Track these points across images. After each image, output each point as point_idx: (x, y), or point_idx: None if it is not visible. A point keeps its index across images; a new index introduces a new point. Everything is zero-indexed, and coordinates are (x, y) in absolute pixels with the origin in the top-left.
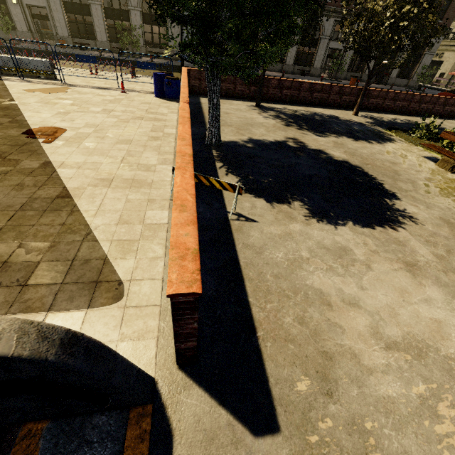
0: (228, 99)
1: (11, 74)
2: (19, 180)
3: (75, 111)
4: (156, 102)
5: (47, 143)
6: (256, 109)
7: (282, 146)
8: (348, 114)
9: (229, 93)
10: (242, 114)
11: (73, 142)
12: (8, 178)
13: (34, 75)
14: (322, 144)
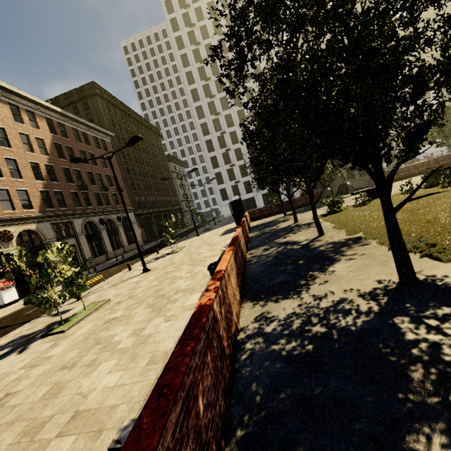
0: None
1: None
2: None
3: None
4: None
5: None
6: None
7: None
8: None
9: None
10: None
11: None
12: None
13: None
14: None
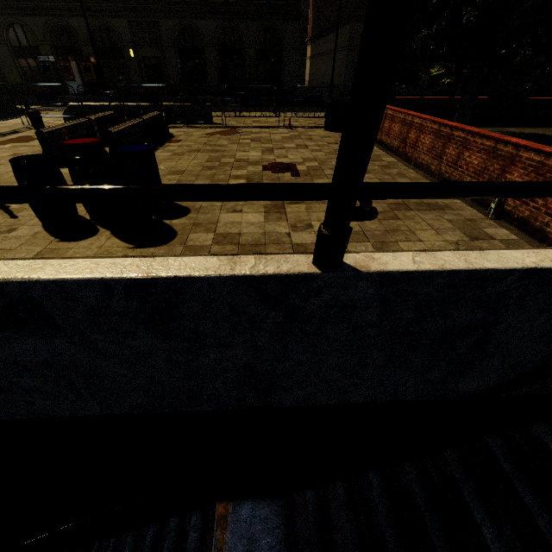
0: None
1: (172, 122)
2: (324, 207)
3: (275, 148)
4: (333, 135)
5: (297, 177)
6: None
7: None
8: None
9: None
10: None
11: (317, 174)
12: (311, 206)
13: (194, 120)
14: None
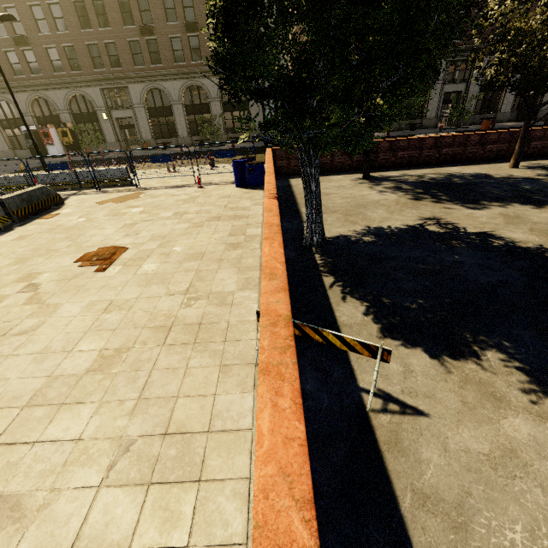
0: (325, 175)
1: (89, 187)
2: (46, 342)
3: (143, 220)
4: (237, 193)
5: (100, 272)
6: (364, 183)
7: (420, 234)
8: (502, 167)
9: (325, 168)
10: (347, 192)
11: (131, 266)
12: (34, 339)
13: (111, 184)
14: (484, 222)
